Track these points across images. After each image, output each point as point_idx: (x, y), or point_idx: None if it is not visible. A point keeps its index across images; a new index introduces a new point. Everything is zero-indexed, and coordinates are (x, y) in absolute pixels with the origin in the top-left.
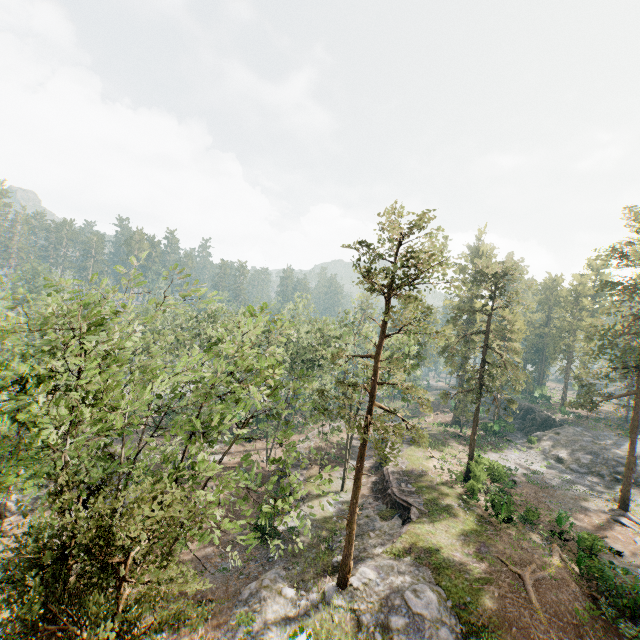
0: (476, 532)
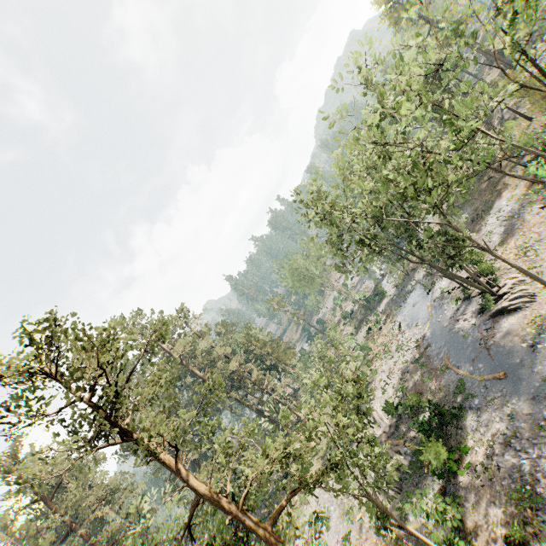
0: None
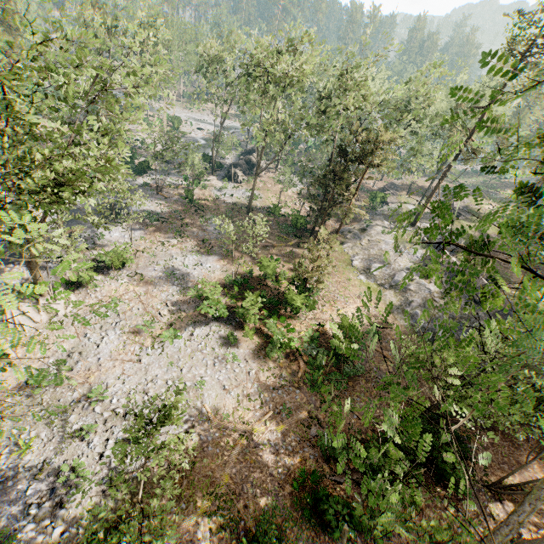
0: (495, 232)
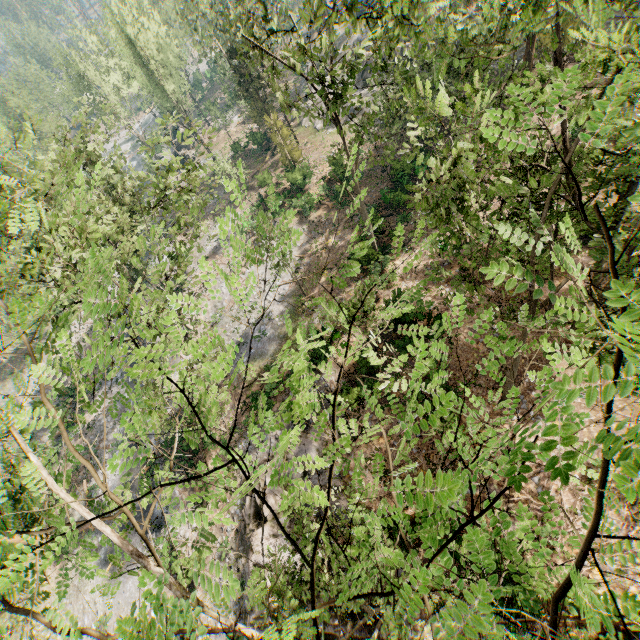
0: None
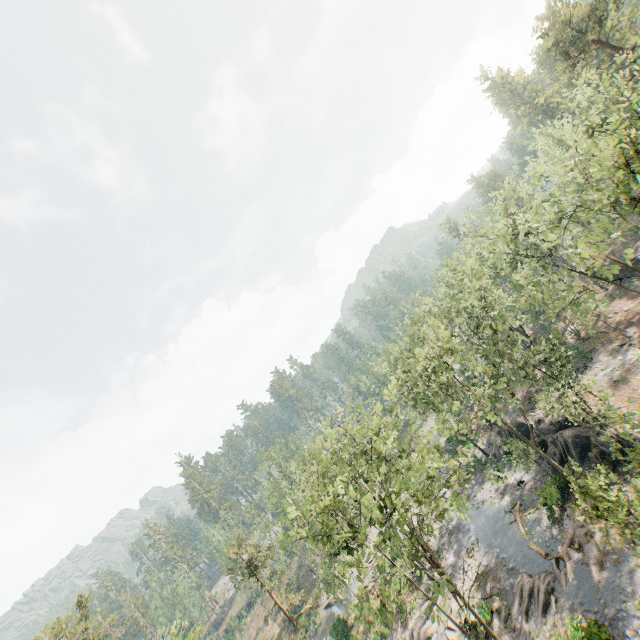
0: None
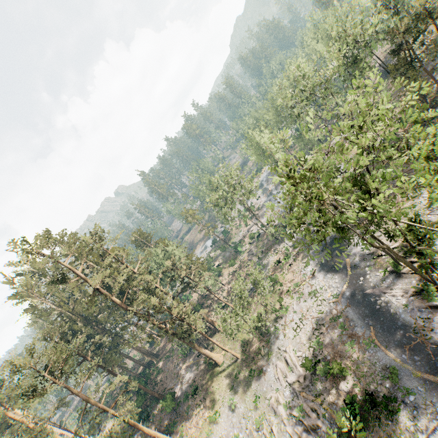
0: None
